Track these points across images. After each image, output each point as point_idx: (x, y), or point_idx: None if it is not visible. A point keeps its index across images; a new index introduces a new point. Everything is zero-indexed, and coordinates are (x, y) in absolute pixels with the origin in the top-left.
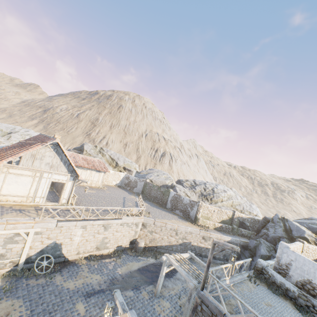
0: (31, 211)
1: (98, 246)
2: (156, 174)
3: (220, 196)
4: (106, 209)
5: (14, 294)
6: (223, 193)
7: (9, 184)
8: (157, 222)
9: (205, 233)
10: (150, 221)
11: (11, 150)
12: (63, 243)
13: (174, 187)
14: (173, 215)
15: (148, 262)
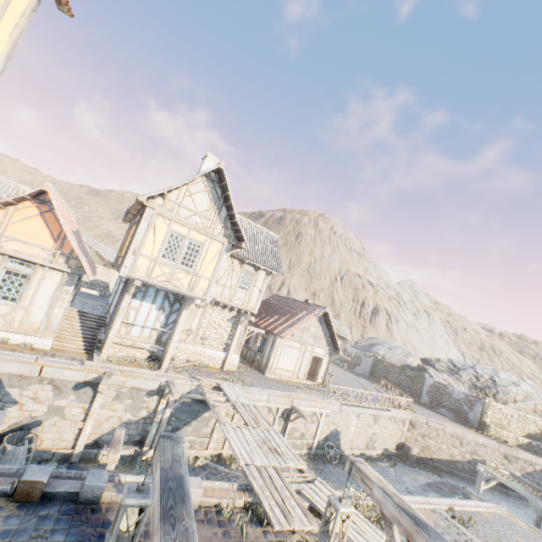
0: (307, 389)
1: (367, 443)
2: (386, 347)
3: (510, 392)
4: (359, 395)
5: (329, 478)
6: (513, 388)
7: (283, 357)
8: (431, 421)
9: (508, 449)
10: (420, 419)
11: (268, 317)
12: (341, 432)
13: (426, 371)
14: (440, 415)
15: (431, 477)
